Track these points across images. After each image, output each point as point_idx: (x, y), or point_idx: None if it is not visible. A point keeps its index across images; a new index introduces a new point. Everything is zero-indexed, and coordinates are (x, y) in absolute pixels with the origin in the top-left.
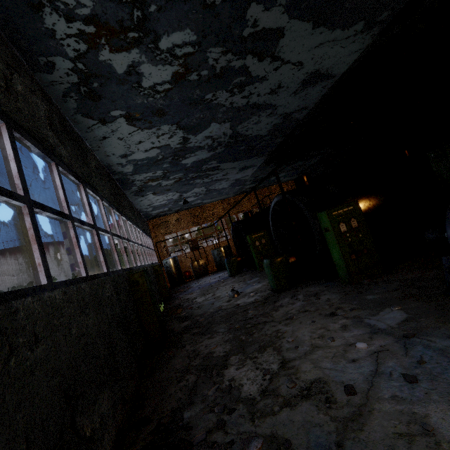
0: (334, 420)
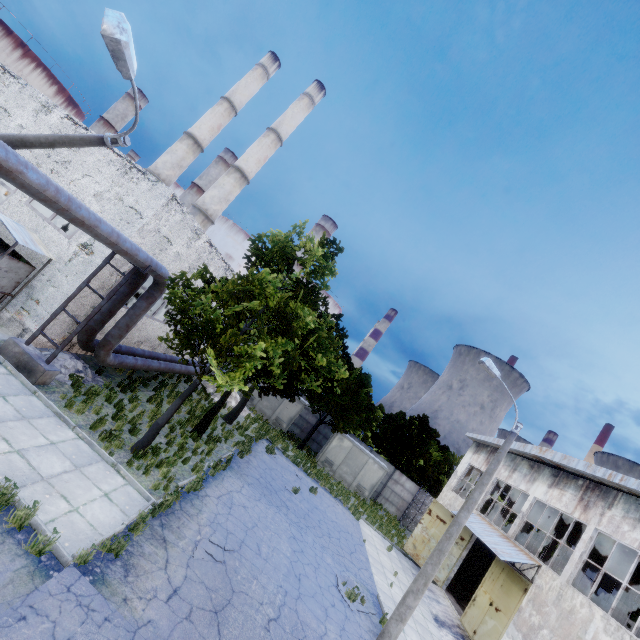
0: None
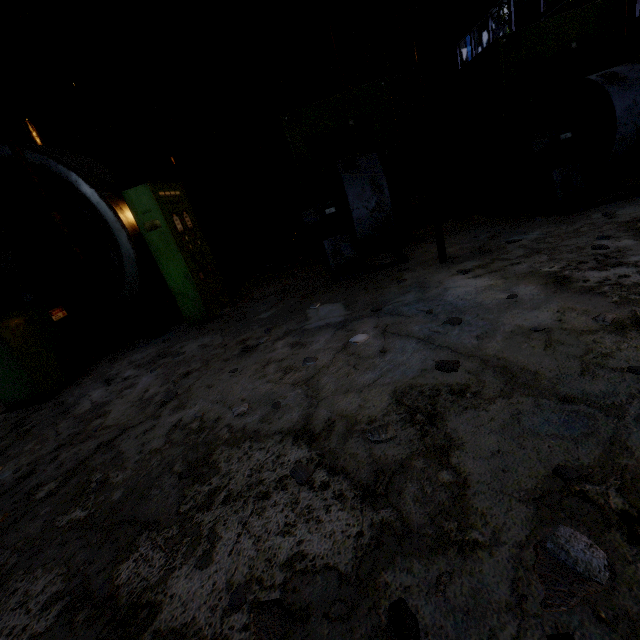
0: (509, 395)
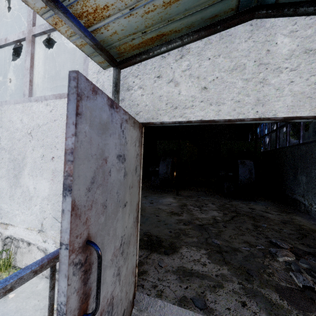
0: None
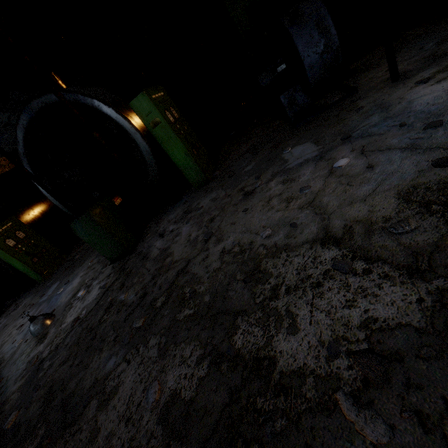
0: None
